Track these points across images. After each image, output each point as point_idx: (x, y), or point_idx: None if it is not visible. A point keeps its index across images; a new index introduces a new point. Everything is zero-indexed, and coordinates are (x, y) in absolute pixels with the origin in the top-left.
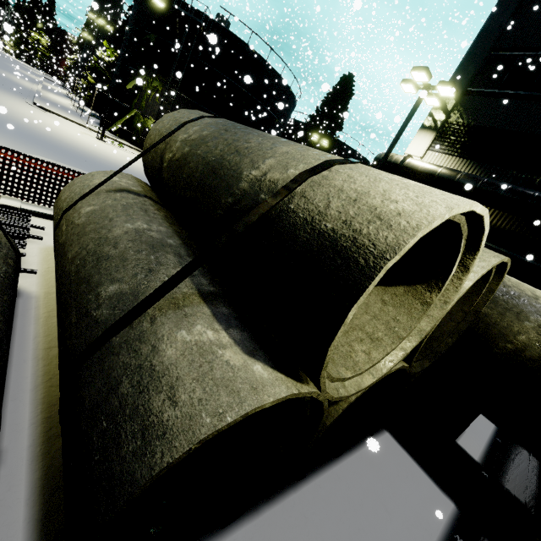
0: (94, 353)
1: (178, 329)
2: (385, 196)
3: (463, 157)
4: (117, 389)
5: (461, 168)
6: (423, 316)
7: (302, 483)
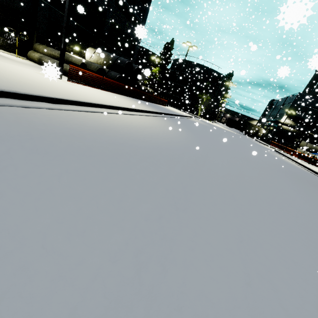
0: None
1: None
2: None
3: (292, 121)
4: None
5: (292, 123)
6: None
7: None
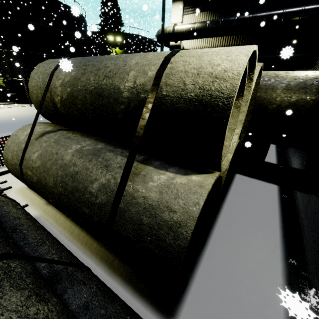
0: (115, 217)
1: (147, 183)
2: (211, 64)
3: (204, 11)
4: (142, 223)
5: (206, 18)
6: (239, 113)
7: (219, 214)
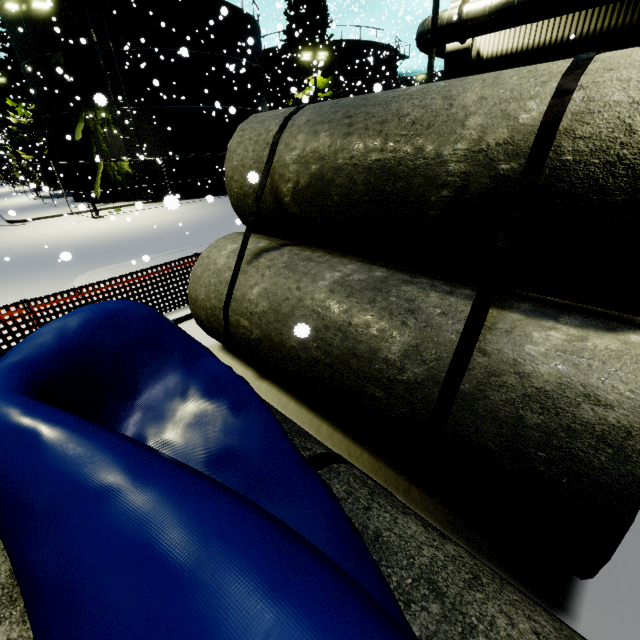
0: (451, 409)
1: (519, 346)
2: None
3: None
4: (522, 424)
5: None
6: None
7: None
